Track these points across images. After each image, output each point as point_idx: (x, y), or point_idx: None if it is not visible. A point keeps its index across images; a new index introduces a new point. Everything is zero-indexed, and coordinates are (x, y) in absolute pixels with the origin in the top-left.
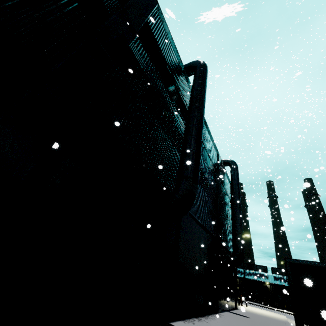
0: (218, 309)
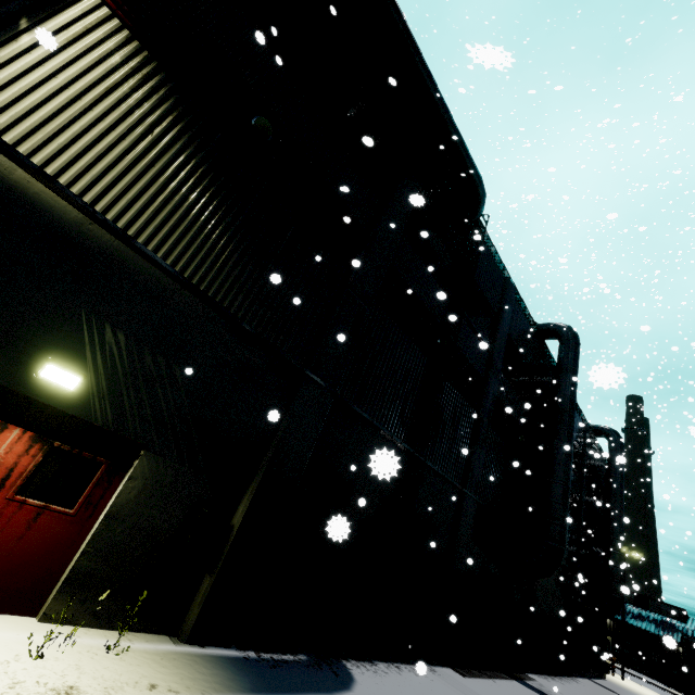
0: (573, 672)
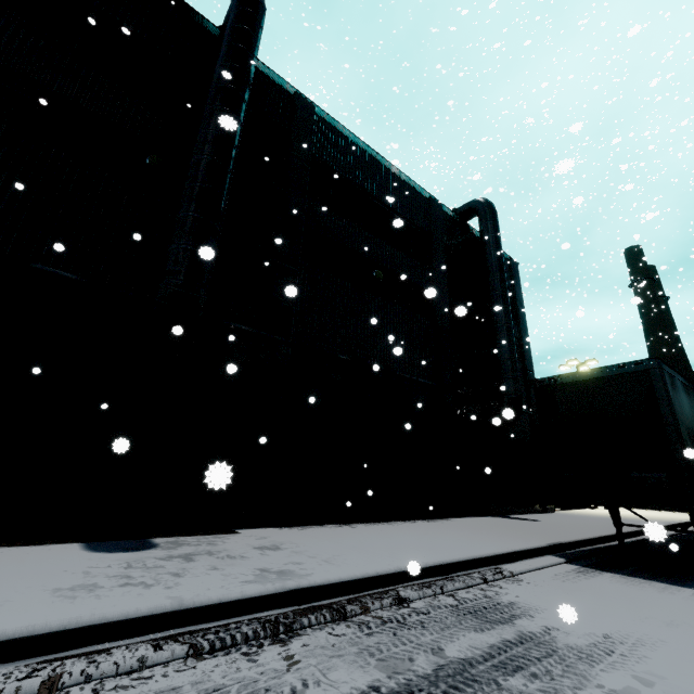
0: (448, 513)
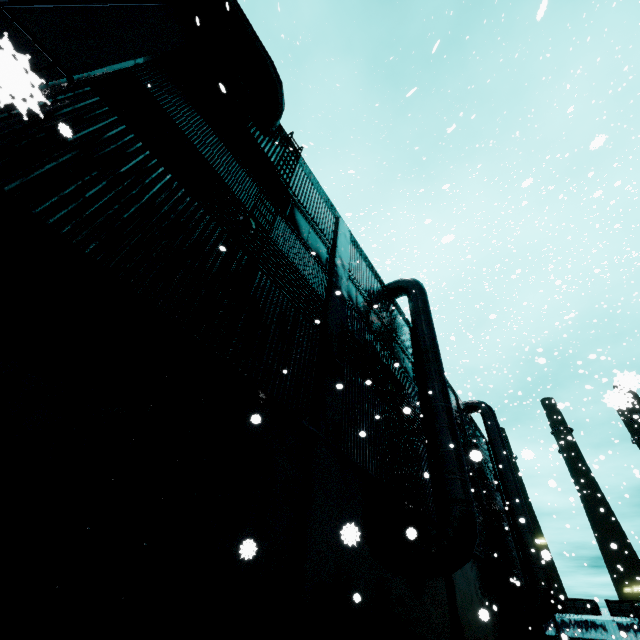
0: None
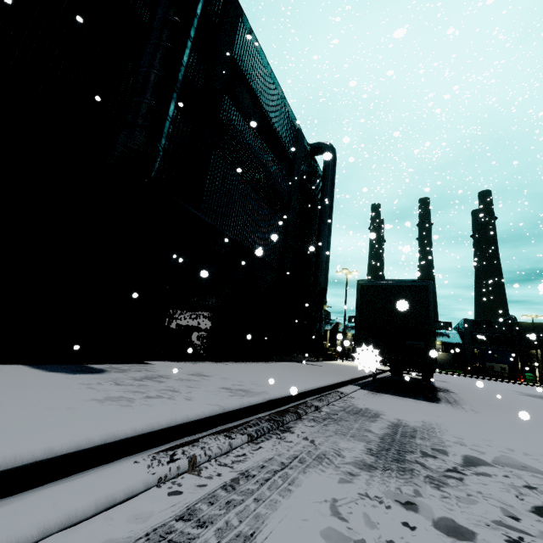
0: (273, 358)
